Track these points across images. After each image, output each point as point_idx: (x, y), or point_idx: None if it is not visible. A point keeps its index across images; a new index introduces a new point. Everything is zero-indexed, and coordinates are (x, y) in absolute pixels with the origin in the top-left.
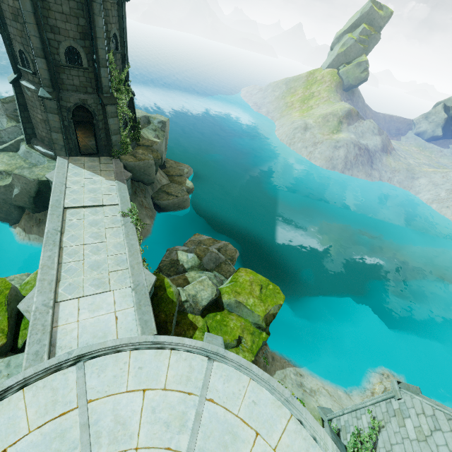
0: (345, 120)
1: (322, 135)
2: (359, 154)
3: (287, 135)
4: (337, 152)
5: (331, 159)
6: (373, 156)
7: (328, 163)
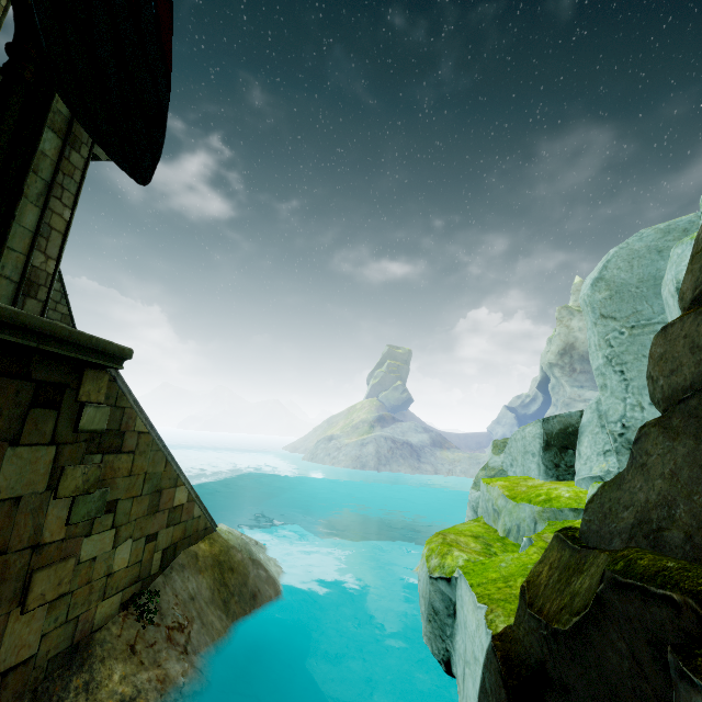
0: (377, 423)
1: (349, 439)
2: (394, 447)
3: (309, 451)
4: (366, 449)
5: (359, 457)
6: (419, 450)
7: (356, 462)
